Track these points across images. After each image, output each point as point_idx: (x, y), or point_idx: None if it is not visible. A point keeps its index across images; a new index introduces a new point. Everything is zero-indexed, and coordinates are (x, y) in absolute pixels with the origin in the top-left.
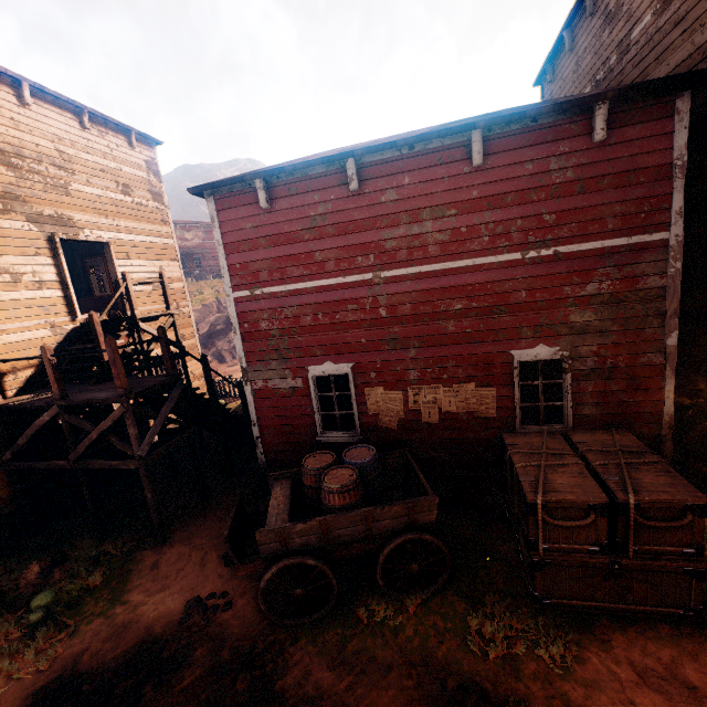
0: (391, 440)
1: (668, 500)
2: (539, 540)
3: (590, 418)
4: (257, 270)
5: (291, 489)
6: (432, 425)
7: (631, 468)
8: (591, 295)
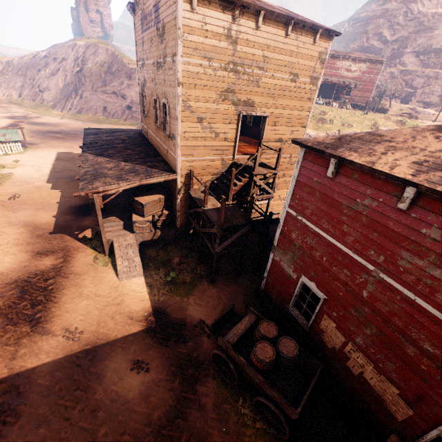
0: (323, 348)
1: None
2: None
3: None
4: (306, 206)
5: (251, 325)
6: (351, 371)
7: None
8: None
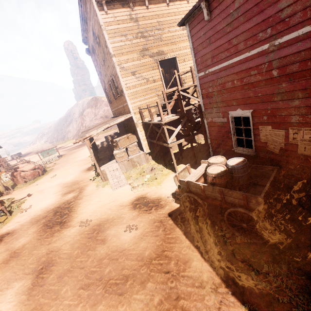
0: (274, 159)
1: None
2: None
3: None
4: (206, 59)
5: (204, 169)
6: (306, 157)
7: None
8: None
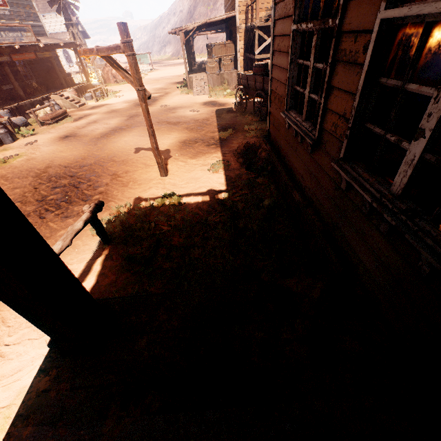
0: None
1: None
2: None
3: None
4: None
5: None
6: None
7: None
8: None
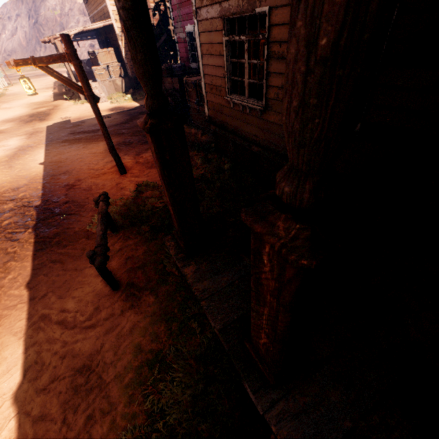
0: None
1: None
2: (186, 96)
3: None
4: None
5: None
6: None
7: None
8: None
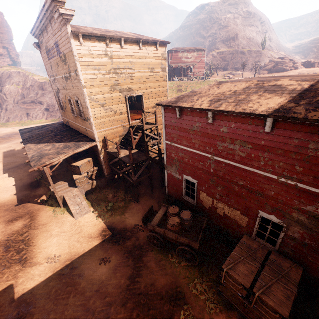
0: (205, 210)
1: (271, 305)
2: (222, 279)
3: (287, 253)
4: (173, 137)
5: (164, 212)
6: (220, 215)
7: (275, 284)
8: (308, 211)
